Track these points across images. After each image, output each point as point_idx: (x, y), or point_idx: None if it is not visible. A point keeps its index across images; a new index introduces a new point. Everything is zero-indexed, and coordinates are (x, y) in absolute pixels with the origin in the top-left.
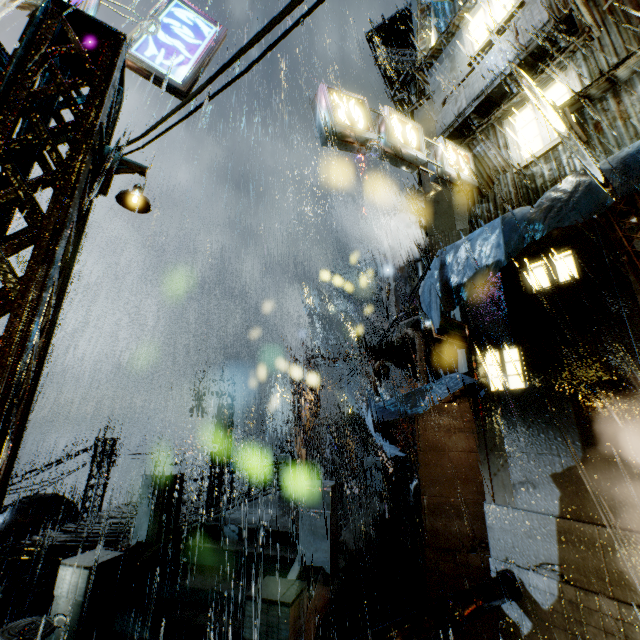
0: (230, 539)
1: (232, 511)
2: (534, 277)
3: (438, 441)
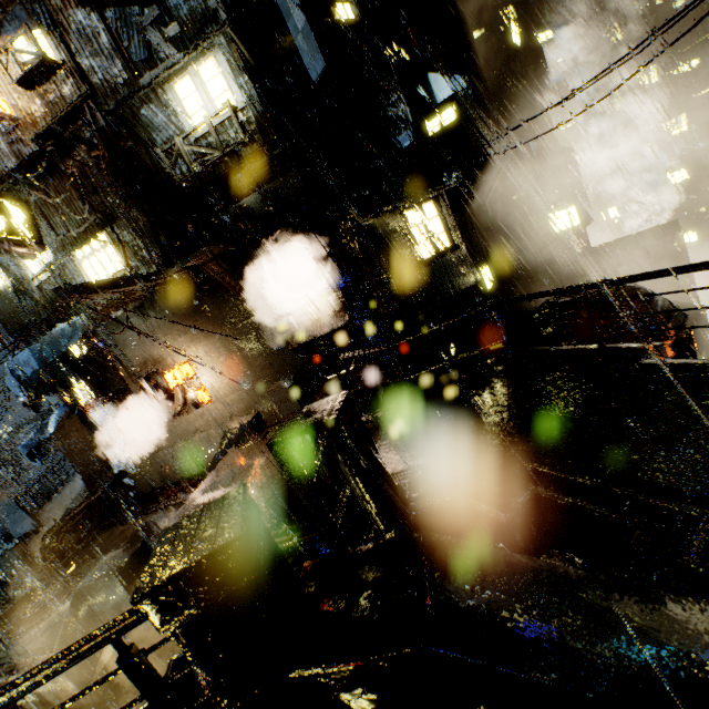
0: None
1: None
2: (73, 351)
3: (70, 441)
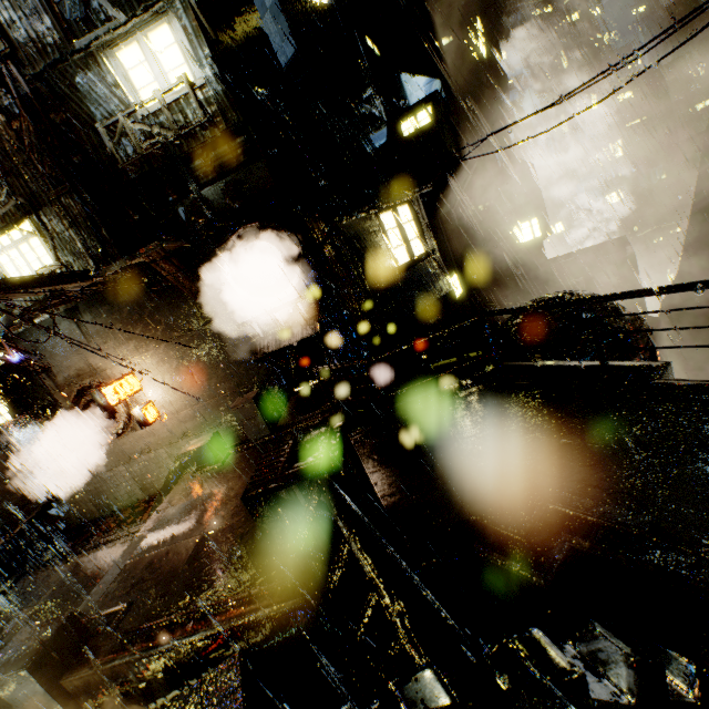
0: None
1: None
2: None
3: None
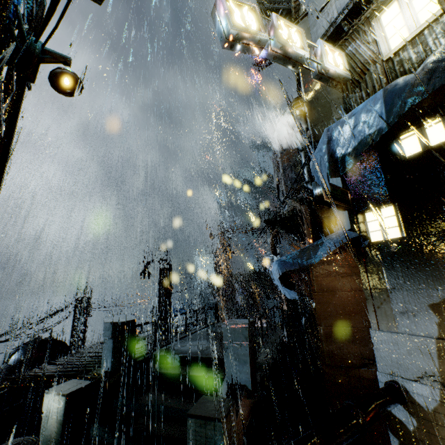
0: (174, 365)
1: (174, 344)
2: (406, 145)
3: (329, 284)
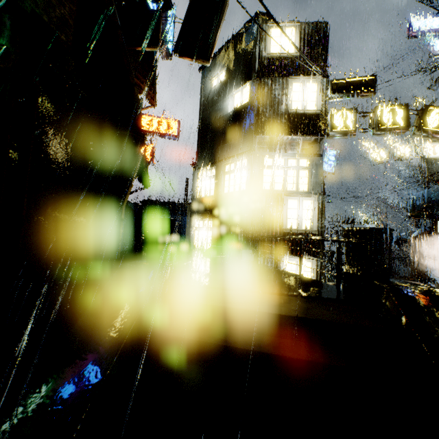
0: None
1: None
2: None
3: (418, 246)
